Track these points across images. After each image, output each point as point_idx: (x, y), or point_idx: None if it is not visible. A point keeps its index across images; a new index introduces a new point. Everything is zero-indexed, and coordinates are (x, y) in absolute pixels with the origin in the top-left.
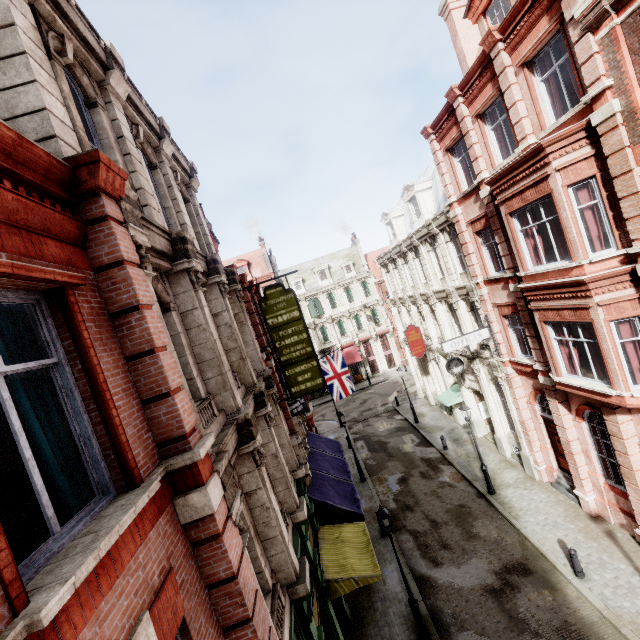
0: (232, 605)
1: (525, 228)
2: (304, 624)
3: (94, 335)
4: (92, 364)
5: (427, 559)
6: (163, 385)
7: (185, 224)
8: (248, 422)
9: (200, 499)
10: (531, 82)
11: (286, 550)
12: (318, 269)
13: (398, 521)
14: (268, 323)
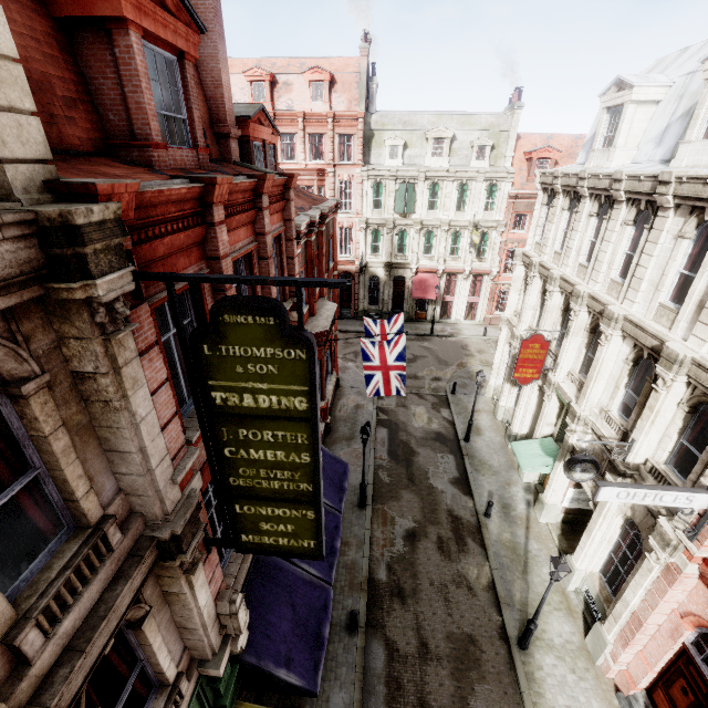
0: None
1: None
2: None
3: None
4: None
5: None
6: None
7: None
8: None
9: None
10: None
11: None
12: (435, 135)
13: (379, 610)
14: (211, 398)
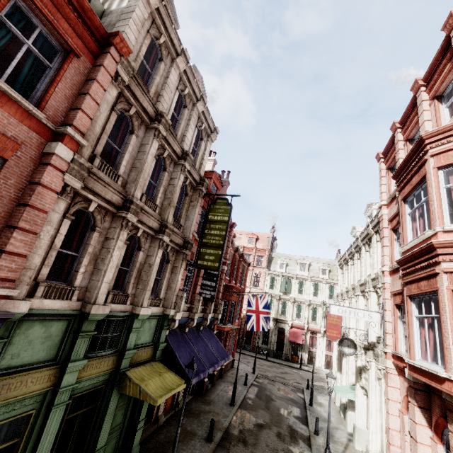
0: (29, 194)
1: (412, 211)
2: (75, 332)
3: (71, 72)
4: (59, 73)
5: None
6: (80, 105)
7: (185, 136)
8: (131, 202)
9: (55, 145)
10: (437, 107)
11: (101, 283)
12: (301, 261)
13: (228, 442)
14: (208, 217)
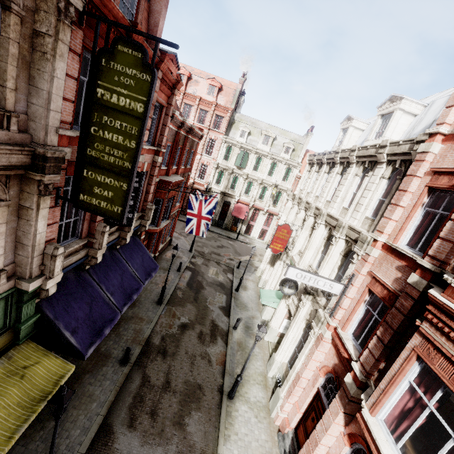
0: None
1: None
2: None
3: None
4: None
5: (130, 413)
6: None
7: None
8: None
9: None
10: None
11: None
12: (266, 133)
13: (146, 358)
14: (96, 92)
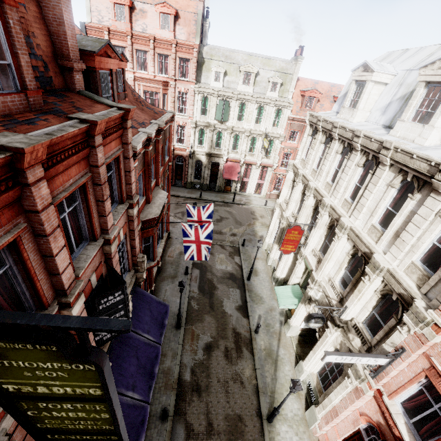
0: None
1: None
2: None
3: None
4: None
5: None
6: None
7: None
8: None
9: None
10: None
11: None
12: (246, 69)
13: (183, 402)
14: (3, 387)
